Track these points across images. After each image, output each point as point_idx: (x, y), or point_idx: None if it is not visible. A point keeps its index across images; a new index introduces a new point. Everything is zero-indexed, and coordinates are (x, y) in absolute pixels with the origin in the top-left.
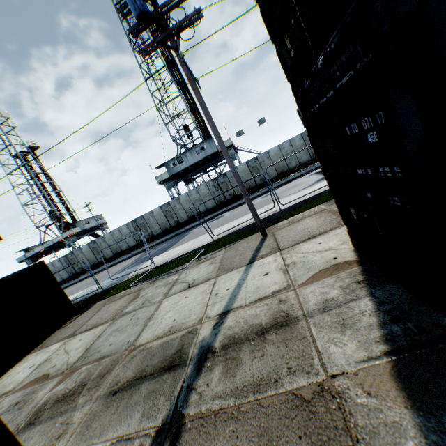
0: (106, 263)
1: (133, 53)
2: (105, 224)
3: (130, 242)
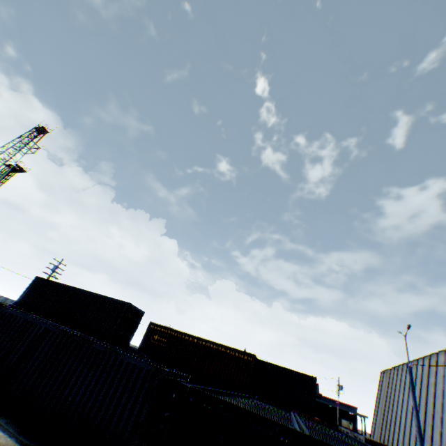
0: None
1: None
2: None
3: None
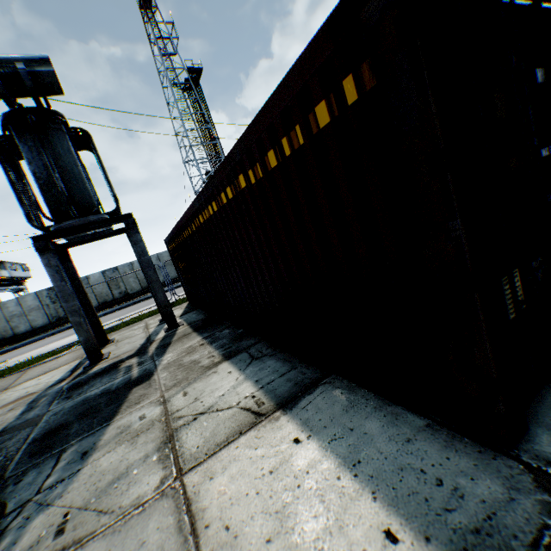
0: (126, 301)
1: (170, 86)
2: (24, 283)
3: (171, 273)
